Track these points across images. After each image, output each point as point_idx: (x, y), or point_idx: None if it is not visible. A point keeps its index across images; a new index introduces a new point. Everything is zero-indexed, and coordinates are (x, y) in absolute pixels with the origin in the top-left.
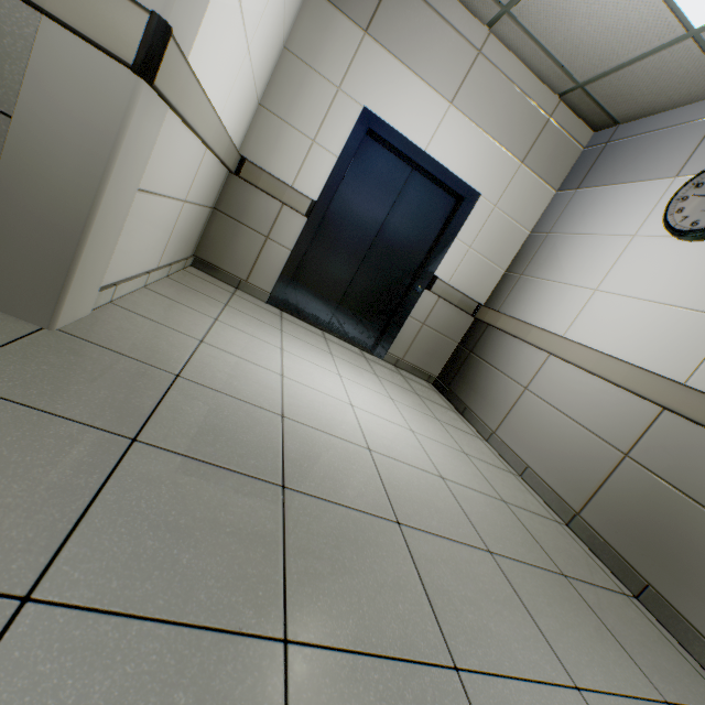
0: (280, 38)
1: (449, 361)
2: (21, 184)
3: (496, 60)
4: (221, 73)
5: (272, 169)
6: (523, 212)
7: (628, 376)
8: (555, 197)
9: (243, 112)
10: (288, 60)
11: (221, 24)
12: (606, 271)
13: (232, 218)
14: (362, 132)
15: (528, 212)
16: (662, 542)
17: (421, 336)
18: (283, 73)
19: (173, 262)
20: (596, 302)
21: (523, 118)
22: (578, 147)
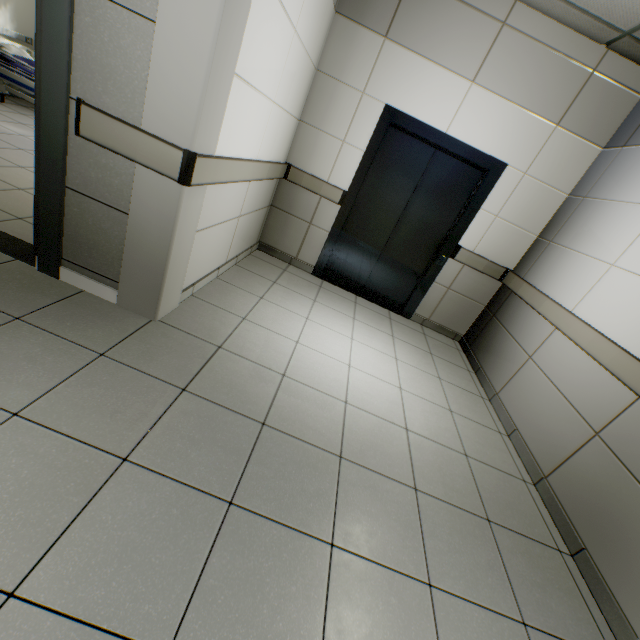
0: (309, 68)
1: (475, 322)
2: (135, 248)
3: (523, 26)
4: (251, 133)
5: (311, 169)
6: (559, 175)
7: (615, 359)
8: (600, 156)
9: (283, 136)
10: (320, 79)
11: (242, 112)
12: (627, 245)
13: (284, 211)
14: (385, 127)
15: (565, 174)
16: (605, 516)
17: (446, 299)
18: (317, 91)
19: (240, 253)
20: (609, 278)
21: (558, 78)
22: (634, 95)
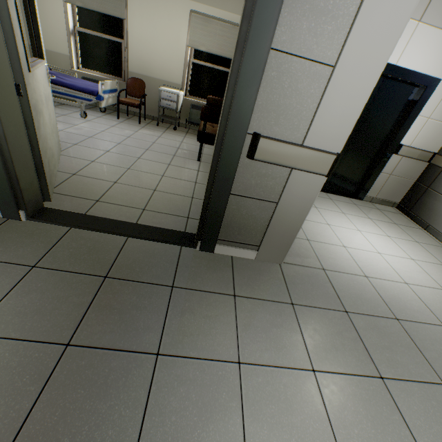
0: None
1: (409, 193)
2: (278, 223)
3: None
4: None
5: None
6: None
7: None
8: None
9: None
10: None
11: None
12: None
13: None
14: None
15: None
16: None
17: (388, 182)
18: None
19: None
20: None
21: None
22: None
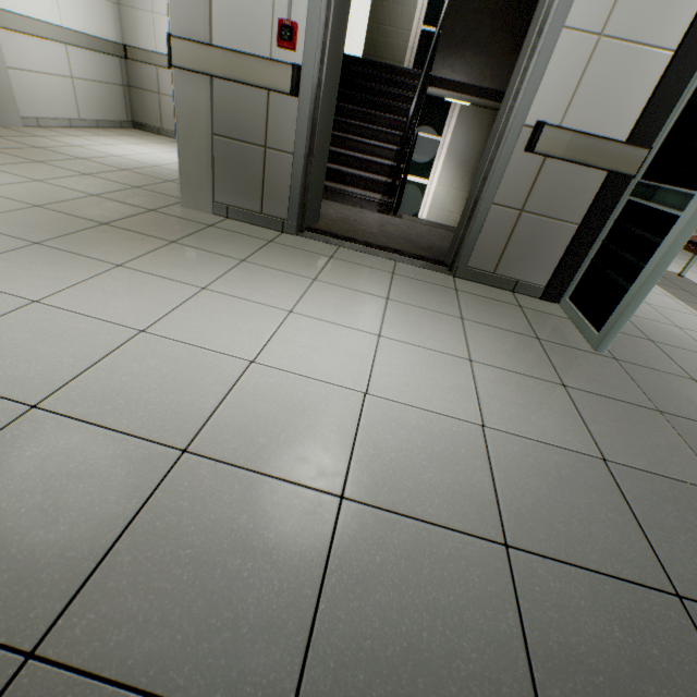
0: None
1: None
2: None
3: None
4: (36, 1)
5: (142, 45)
6: None
7: None
8: None
9: (97, 16)
10: None
11: None
12: None
13: (139, 89)
14: None
15: None
16: None
17: None
18: None
19: (102, 121)
20: None
21: None
22: None
